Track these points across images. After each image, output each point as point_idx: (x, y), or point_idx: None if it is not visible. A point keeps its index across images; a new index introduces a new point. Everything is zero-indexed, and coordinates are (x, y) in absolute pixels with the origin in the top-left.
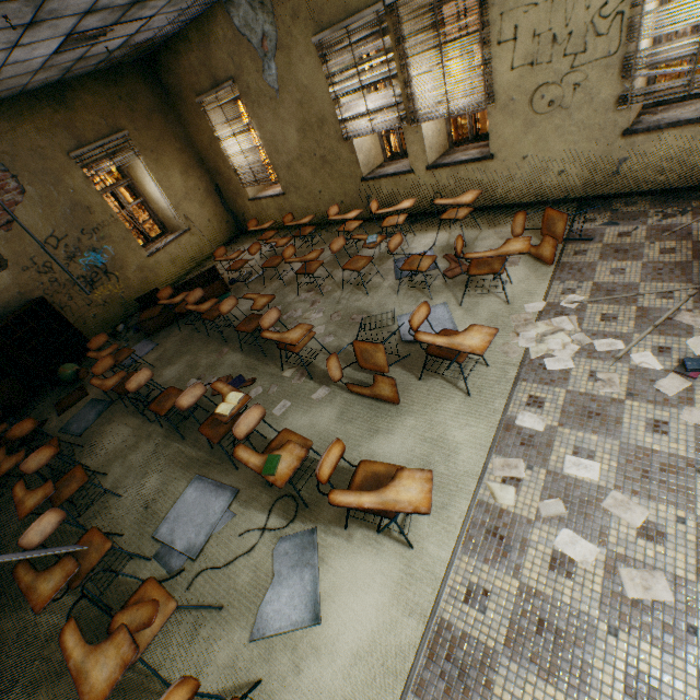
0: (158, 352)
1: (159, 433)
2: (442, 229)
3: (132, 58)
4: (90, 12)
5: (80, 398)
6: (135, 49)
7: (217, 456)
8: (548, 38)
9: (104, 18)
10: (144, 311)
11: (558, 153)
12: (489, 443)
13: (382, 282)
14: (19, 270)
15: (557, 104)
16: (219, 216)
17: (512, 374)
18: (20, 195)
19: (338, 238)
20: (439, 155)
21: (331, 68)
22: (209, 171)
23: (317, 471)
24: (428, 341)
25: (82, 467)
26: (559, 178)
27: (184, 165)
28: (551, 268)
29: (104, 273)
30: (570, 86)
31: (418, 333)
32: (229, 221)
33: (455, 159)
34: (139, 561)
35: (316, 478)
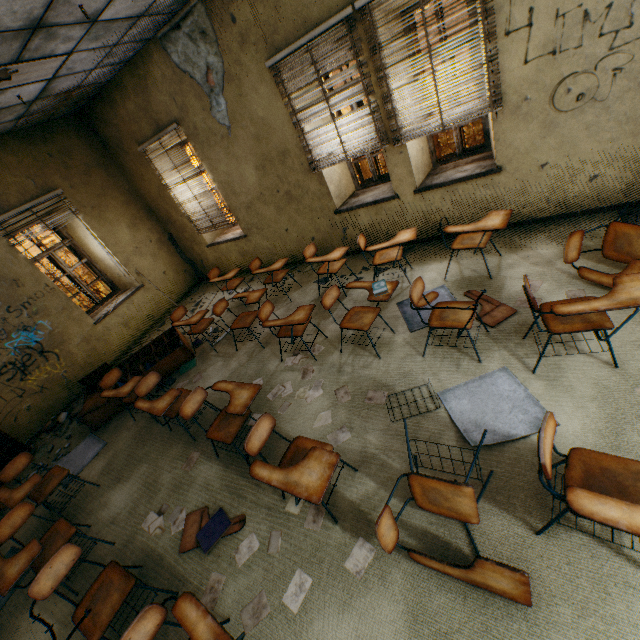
0: (105, 458)
1: None
2: (444, 257)
3: (62, 112)
4: None
5: None
6: (61, 100)
7: None
8: (577, 17)
9: None
10: (89, 396)
11: (589, 155)
12: None
13: (392, 336)
14: None
15: (588, 97)
16: (175, 265)
17: None
18: None
19: (330, 289)
20: (424, 176)
21: (291, 93)
22: (160, 220)
23: None
24: (615, 523)
25: None
26: (590, 185)
27: (131, 218)
28: None
29: (39, 354)
30: (608, 73)
31: (572, 492)
32: (186, 270)
33: (449, 177)
34: None
35: None
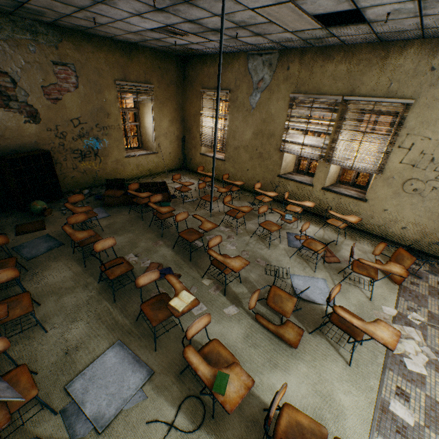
0: (108, 221)
1: (94, 287)
2: (319, 225)
3: (178, 53)
4: (191, 21)
5: (38, 229)
6: (185, 50)
7: (139, 329)
8: (429, 158)
9: (193, 28)
10: (110, 189)
11: (407, 217)
12: (370, 418)
13: (279, 244)
14: (44, 128)
15: (418, 192)
16: (176, 153)
17: (380, 360)
18: (73, 87)
19: (264, 206)
20: (330, 184)
21: (293, 113)
22: (184, 127)
23: (271, 414)
24: (346, 318)
25: (30, 296)
26: (401, 230)
27: (173, 118)
28: (397, 286)
29: (94, 154)
30: (430, 187)
31: (336, 306)
32: (180, 158)
33: (341, 191)
34: (44, 410)
35: (268, 420)
